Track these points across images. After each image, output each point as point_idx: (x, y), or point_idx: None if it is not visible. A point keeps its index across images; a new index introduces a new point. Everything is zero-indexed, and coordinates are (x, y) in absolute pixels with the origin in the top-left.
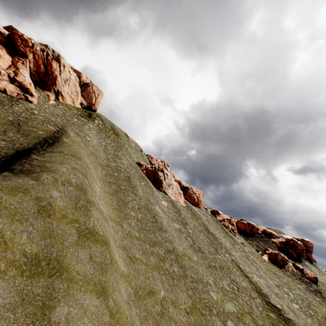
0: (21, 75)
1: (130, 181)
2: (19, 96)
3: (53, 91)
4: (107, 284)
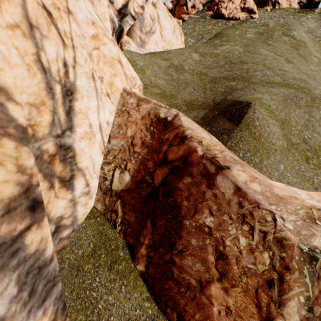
0: (247, 3)
1: None
2: (246, 19)
3: (270, 5)
4: (299, 49)
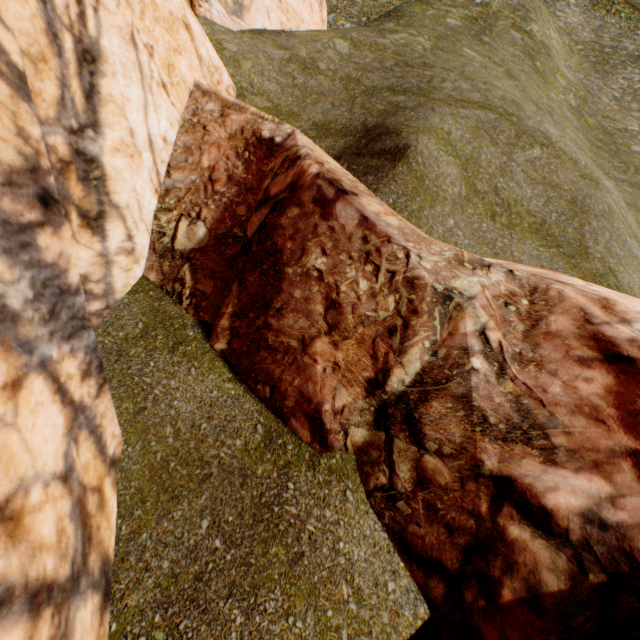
0: None
1: (639, 59)
2: None
3: None
4: (536, 58)
